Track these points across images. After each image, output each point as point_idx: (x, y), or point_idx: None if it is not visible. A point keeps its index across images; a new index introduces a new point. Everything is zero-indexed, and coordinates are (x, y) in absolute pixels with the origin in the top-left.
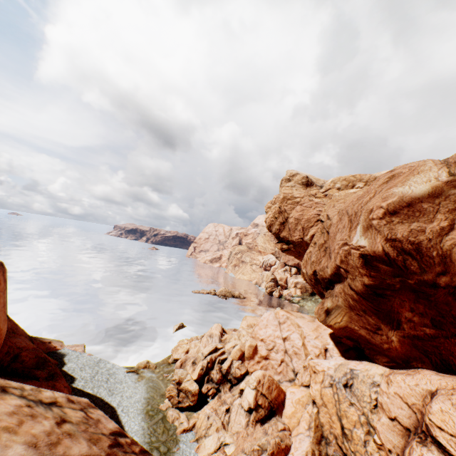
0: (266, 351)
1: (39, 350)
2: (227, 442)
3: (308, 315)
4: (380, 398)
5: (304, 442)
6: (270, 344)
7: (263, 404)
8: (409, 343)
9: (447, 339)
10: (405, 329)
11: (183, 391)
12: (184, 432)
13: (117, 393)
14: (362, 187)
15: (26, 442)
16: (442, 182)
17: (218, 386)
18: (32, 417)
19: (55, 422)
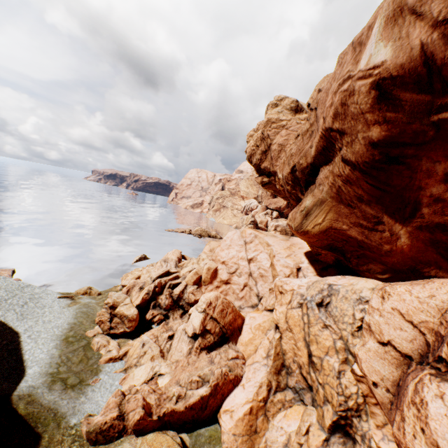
0: (227, 275)
1: None
2: (162, 372)
3: (281, 235)
4: (368, 318)
5: (260, 372)
6: (232, 267)
7: (213, 329)
8: (426, 239)
9: None
10: (425, 216)
11: (118, 316)
12: (110, 361)
13: (32, 318)
14: None
15: None
16: None
17: (167, 312)
18: None
19: None
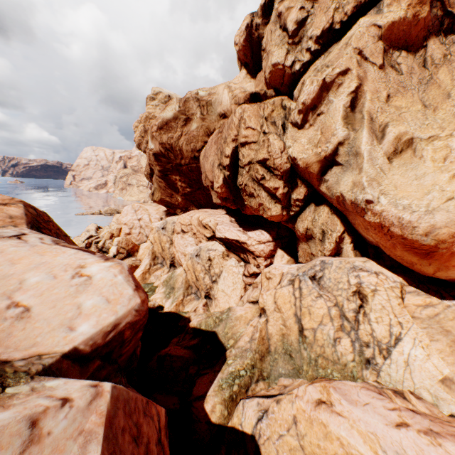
0: (129, 230)
1: None
2: None
3: (155, 204)
4: (175, 227)
5: (146, 261)
6: (131, 225)
7: (123, 252)
8: (185, 198)
9: (196, 192)
10: (181, 192)
11: None
12: None
13: None
14: None
15: None
16: (177, 111)
17: None
18: None
19: None
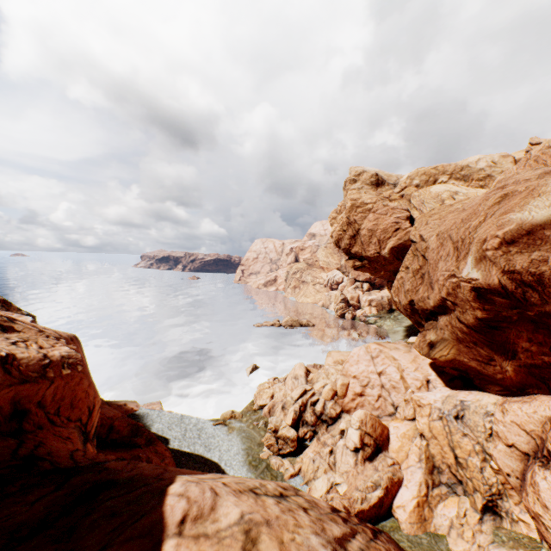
0: (360, 388)
1: (128, 418)
2: (338, 481)
3: (402, 346)
4: (495, 427)
5: (416, 473)
6: (364, 380)
7: (369, 442)
8: (525, 371)
9: None
10: (521, 359)
11: (281, 438)
12: (291, 478)
13: (214, 448)
14: (446, 181)
15: (312, 532)
16: None
17: (314, 428)
18: (292, 512)
19: (303, 511)
